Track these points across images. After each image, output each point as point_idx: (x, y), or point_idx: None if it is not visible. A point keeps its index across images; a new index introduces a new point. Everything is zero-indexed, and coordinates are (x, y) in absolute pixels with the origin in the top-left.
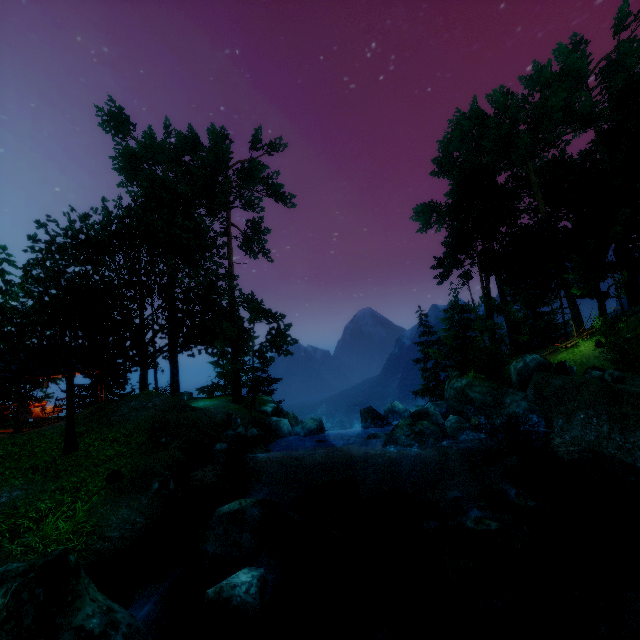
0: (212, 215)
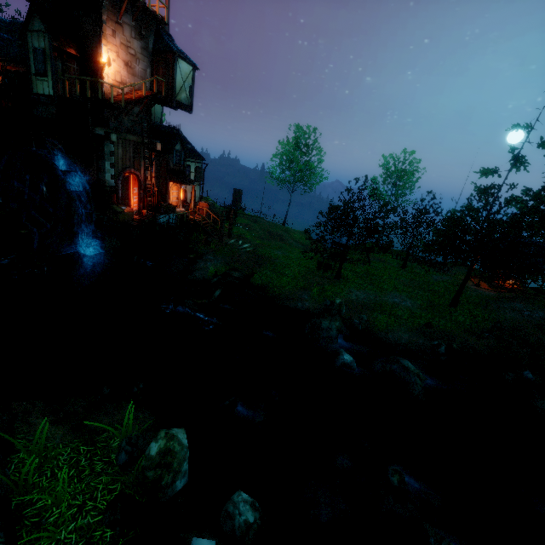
0: None
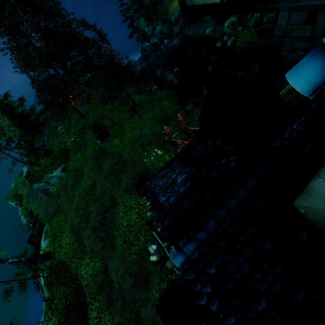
0: None
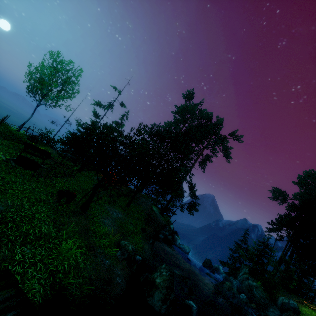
0: (197, 145)
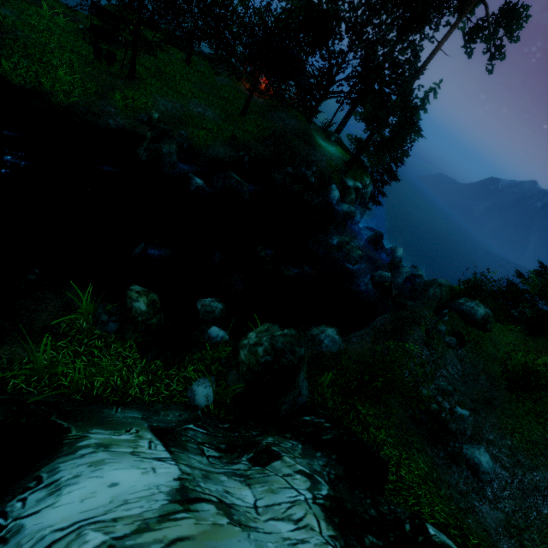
0: None
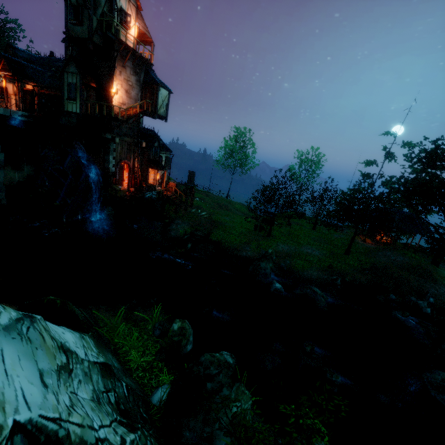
0: None
